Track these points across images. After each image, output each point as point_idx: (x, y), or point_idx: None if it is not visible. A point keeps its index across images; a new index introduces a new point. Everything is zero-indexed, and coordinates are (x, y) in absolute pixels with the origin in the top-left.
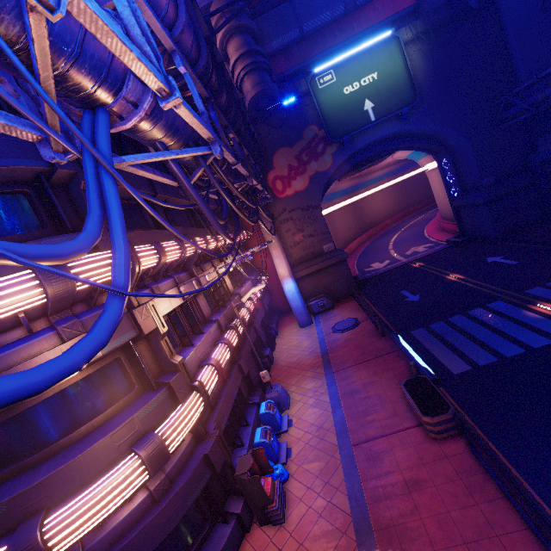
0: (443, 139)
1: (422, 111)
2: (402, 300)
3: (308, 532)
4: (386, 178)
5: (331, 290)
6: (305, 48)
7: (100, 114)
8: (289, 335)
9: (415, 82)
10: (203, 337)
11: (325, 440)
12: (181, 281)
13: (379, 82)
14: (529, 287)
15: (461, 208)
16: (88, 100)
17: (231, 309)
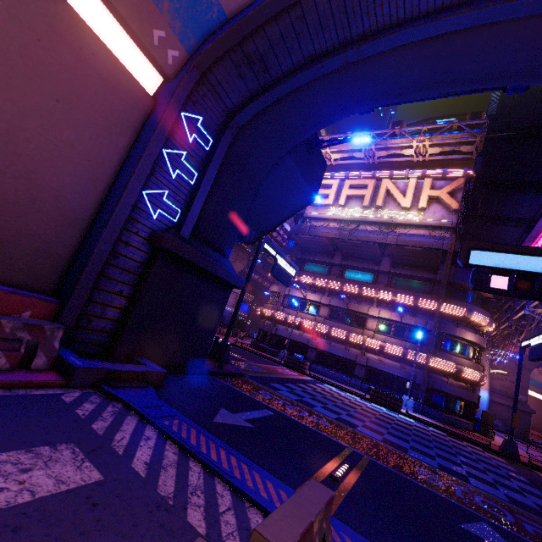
0: None
1: None
2: None
3: None
4: None
5: (506, 424)
6: None
7: None
8: None
9: None
10: None
11: None
12: None
13: None
14: None
15: None
16: None
17: None
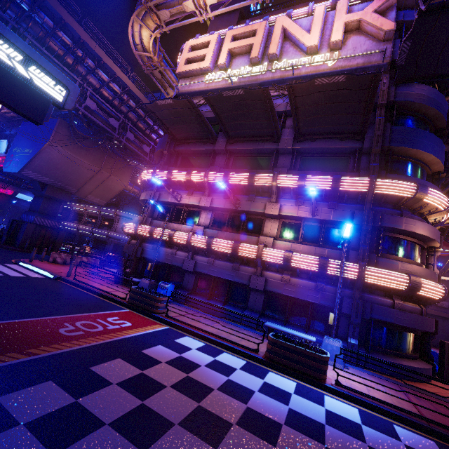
0: None
1: None
2: None
3: None
4: None
5: None
6: None
7: None
8: None
9: None
10: None
11: None
12: None
13: None
14: None
15: None
16: None
17: None
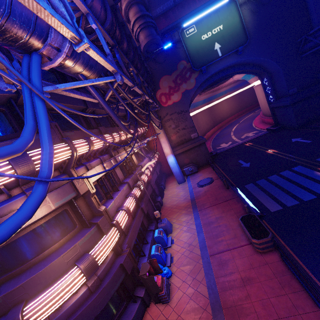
0: (264, 66)
1: (251, 48)
2: (239, 166)
3: (183, 308)
4: (229, 92)
5: (196, 161)
6: (177, 12)
7: (33, 57)
8: (172, 188)
9: (246, 30)
10: (119, 193)
11: (193, 252)
12: (104, 160)
13: (223, 31)
14: (319, 156)
15: (276, 109)
16: (24, 47)
17: (136, 175)
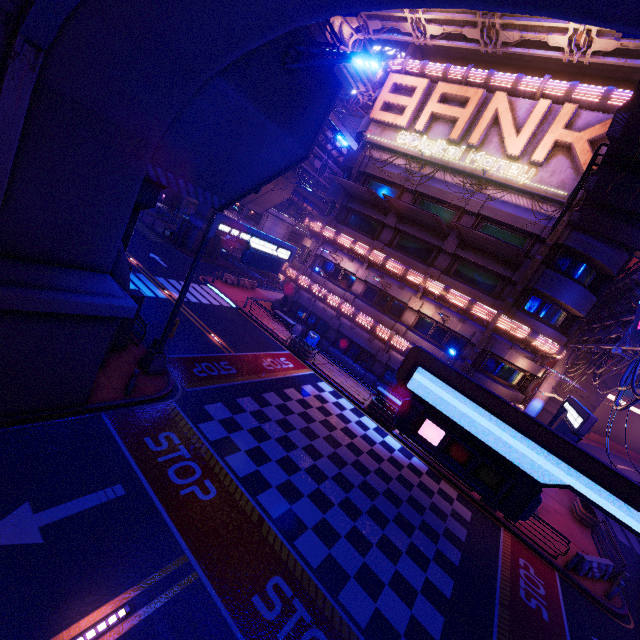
0: None
1: None
2: None
3: None
4: None
5: None
6: None
7: None
8: None
9: None
10: None
11: None
12: None
13: None
14: None
15: None
16: None
17: None
